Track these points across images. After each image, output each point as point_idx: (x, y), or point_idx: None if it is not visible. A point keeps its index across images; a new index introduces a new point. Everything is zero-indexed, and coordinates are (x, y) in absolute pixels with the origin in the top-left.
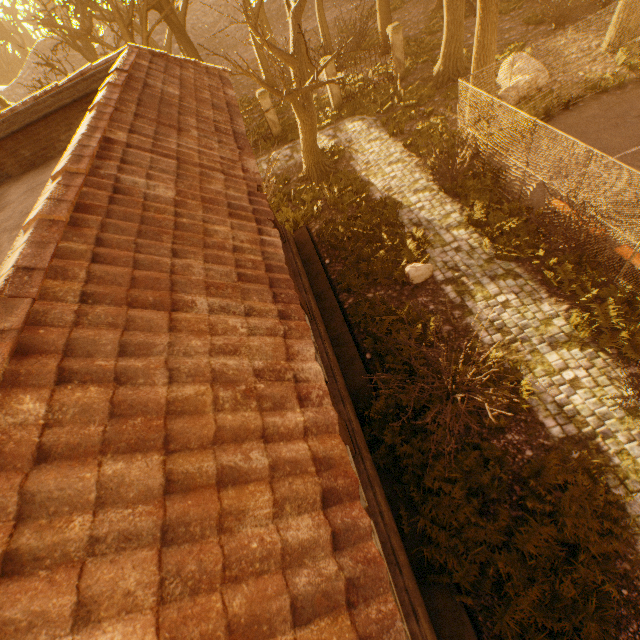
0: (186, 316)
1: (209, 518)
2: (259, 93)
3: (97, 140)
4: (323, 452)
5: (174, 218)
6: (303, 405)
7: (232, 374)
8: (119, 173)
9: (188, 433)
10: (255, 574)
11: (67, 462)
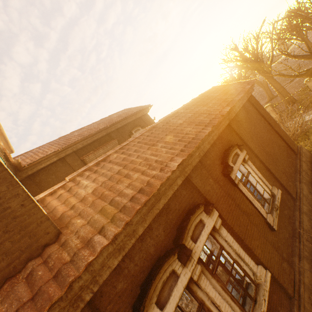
0: (153, 147)
1: (117, 179)
2: (305, 80)
3: (172, 113)
4: (151, 182)
5: (176, 127)
6: (160, 171)
7: (150, 159)
8: (172, 119)
9: (129, 166)
10: (113, 192)
11: (111, 164)
